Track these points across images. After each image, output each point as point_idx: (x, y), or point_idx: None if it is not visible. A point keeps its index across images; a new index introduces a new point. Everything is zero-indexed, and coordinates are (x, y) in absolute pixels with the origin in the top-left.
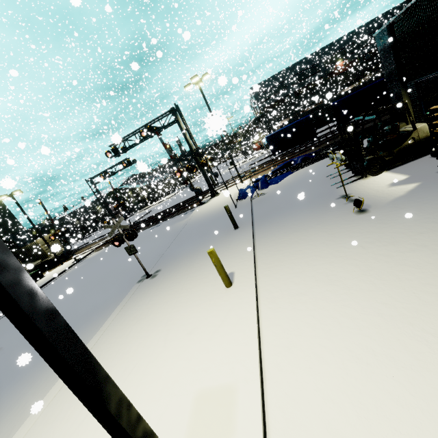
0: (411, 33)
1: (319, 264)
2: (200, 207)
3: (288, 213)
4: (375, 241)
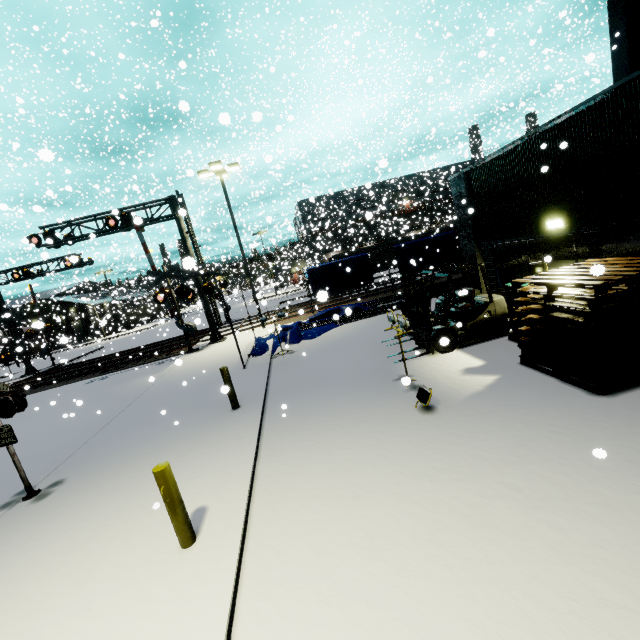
0: (489, 189)
1: (360, 506)
2: (187, 355)
3: (323, 393)
4: (447, 468)
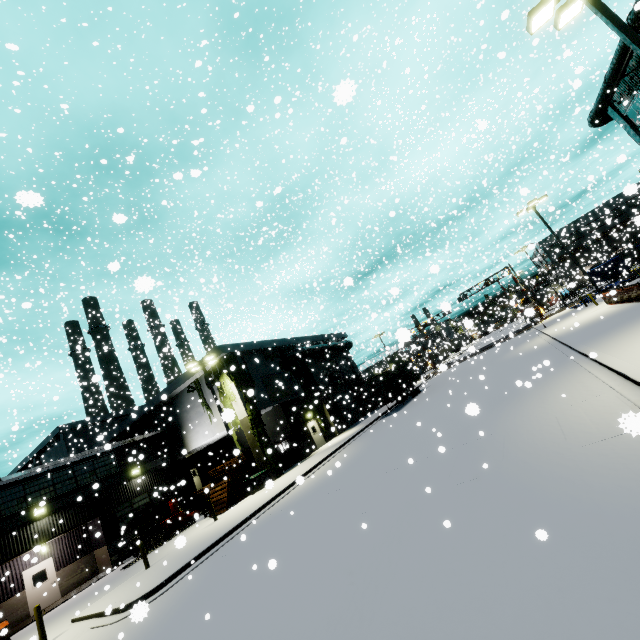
0: None
1: None
2: (536, 325)
3: None
4: None
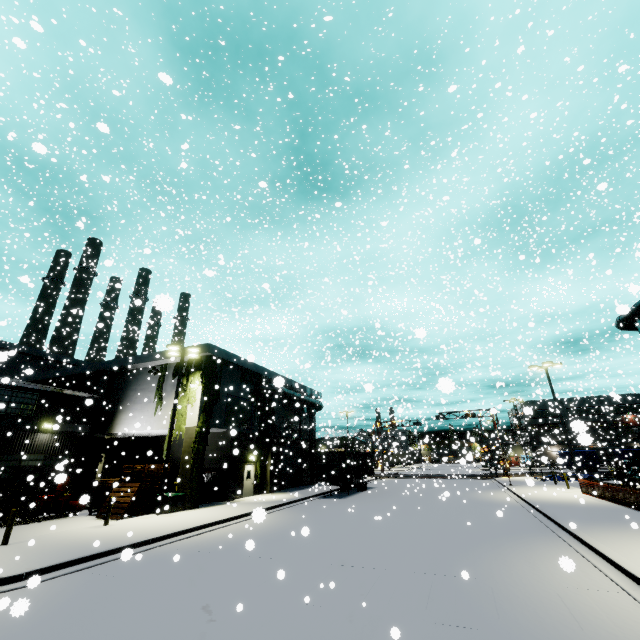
0: None
1: None
2: (498, 478)
3: None
4: None
